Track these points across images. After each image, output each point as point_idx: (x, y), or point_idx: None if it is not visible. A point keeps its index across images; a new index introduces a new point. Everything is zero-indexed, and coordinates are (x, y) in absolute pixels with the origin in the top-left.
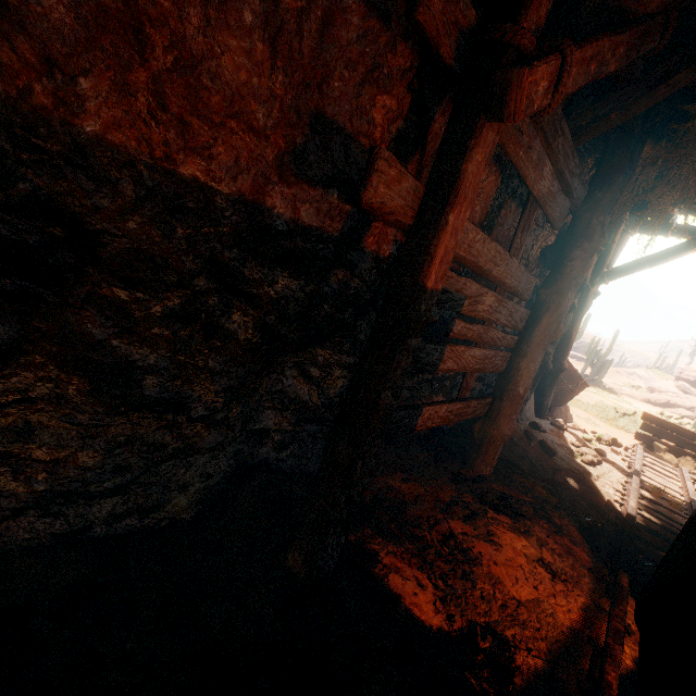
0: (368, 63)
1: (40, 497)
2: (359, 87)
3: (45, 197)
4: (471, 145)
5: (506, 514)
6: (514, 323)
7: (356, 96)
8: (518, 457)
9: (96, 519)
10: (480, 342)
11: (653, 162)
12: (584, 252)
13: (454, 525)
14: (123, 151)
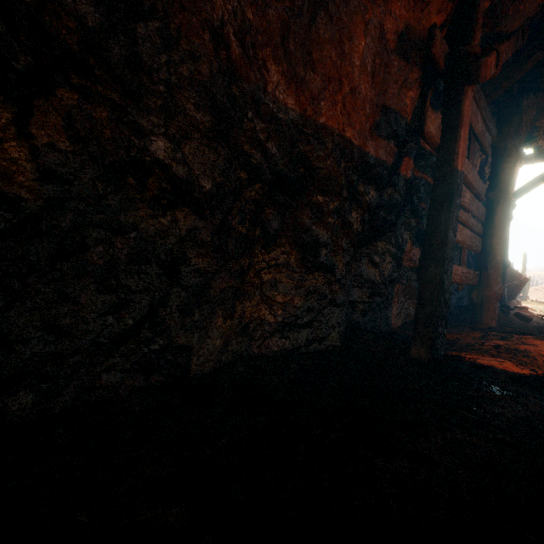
0: (402, 79)
1: (279, 326)
2: (399, 90)
3: (301, 154)
4: (463, 98)
5: (526, 335)
6: (480, 216)
7: (398, 94)
8: (504, 323)
9: (301, 342)
10: (467, 225)
11: (530, 107)
12: (509, 164)
13: (495, 343)
14: (330, 129)
